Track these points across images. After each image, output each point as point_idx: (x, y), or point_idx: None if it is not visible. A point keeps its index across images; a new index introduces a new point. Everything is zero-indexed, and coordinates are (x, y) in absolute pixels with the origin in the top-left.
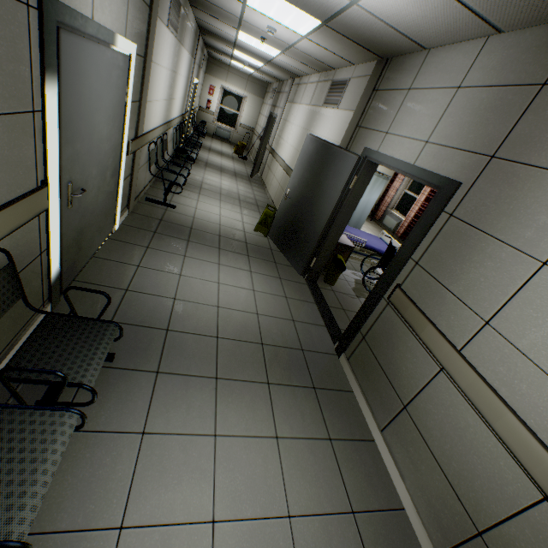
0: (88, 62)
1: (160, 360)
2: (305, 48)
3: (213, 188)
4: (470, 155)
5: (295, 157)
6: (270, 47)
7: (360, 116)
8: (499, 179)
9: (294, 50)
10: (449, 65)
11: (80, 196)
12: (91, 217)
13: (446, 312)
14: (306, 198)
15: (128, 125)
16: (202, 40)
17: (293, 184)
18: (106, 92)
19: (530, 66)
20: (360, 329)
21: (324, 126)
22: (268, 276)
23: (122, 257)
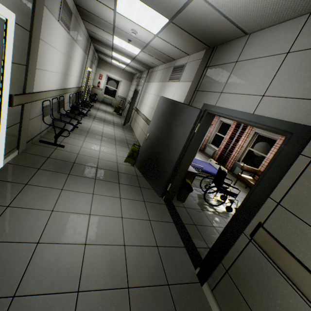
0: None
1: None
2: (156, 45)
3: (97, 132)
4: None
5: (152, 113)
6: (134, 47)
7: (197, 84)
8: None
9: (149, 47)
10: (272, 40)
11: None
12: None
13: None
14: (161, 139)
15: (8, 81)
16: (93, 47)
17: (151, 129)
18: None
19: None
20: (222, 260)
21: (170, 92)
22: (134, 200)
23: None
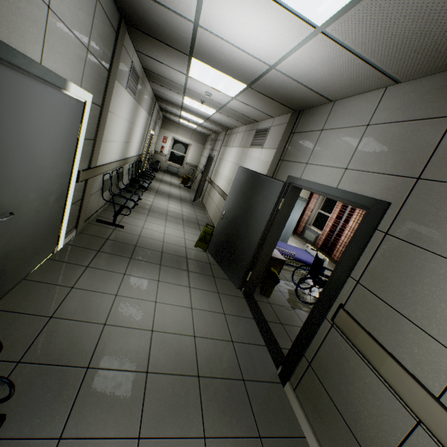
0: (31, 97)
1: (68, 416)
2: (234, 106)
3: (161, 210)
4: (393, 178)
5: (229, 185)
6: (208, 107)
7: (282, 152)
8: (432, 198)
9: (226, 108)
10: (354, 110)
11: (9, 219)
12: (23, 240)
13: (406, 342)
14: (240, 217)
15: (79, 157)
16: (158, 106)
17: (228, 206)
18: (54, 126)
19: (435, 103)
20: (305, 353)
21: (252, 161)
22: (206, 290)
23: (56, 278)
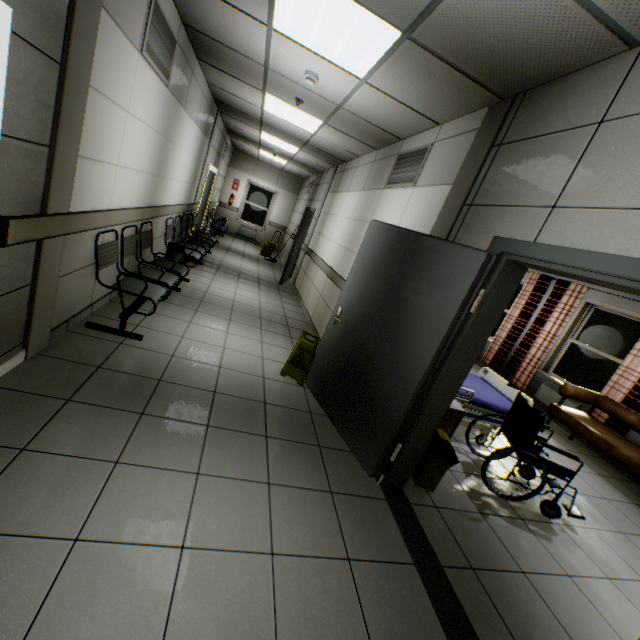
0: None
1: None
2: (360, 105)
3: (222, 301)
4: None
5: (344, 258)
6: (307, 116)
7: (469, 189)
8: None
9: (342, 113)
10: None
11: None
12: None
13: None
14: (374, 324)
15: None
16: (223, 123)
17: (348, 299)
18: None
19: None
20: None
21: (392, 212)
22: (306, 489)
23: None
